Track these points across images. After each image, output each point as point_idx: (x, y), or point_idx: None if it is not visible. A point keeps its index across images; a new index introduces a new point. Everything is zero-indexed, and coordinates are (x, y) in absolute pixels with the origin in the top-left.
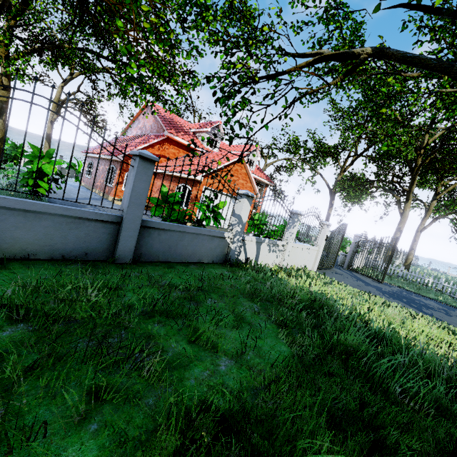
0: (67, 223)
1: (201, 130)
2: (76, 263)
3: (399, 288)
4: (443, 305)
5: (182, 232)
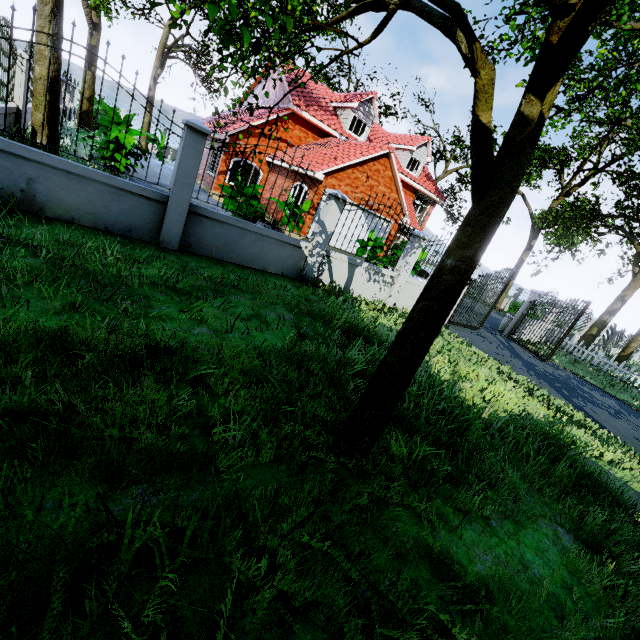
0: (109, 193)
1: (345, 105)
2: (117, 237)
3: (572, 375)
4: (628, 409)
5: (242, 229)
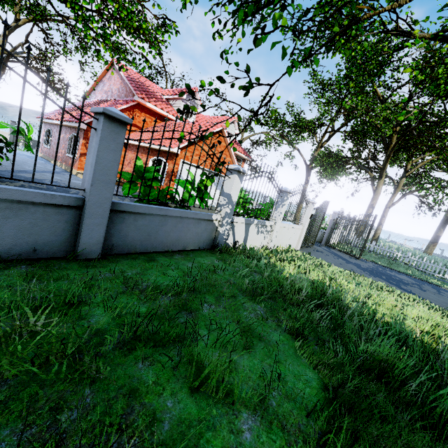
0: None
1: (176, 97)
2: (18, 265)
3: (374, 264)
4: (414, 279)
5: (164, 216)
